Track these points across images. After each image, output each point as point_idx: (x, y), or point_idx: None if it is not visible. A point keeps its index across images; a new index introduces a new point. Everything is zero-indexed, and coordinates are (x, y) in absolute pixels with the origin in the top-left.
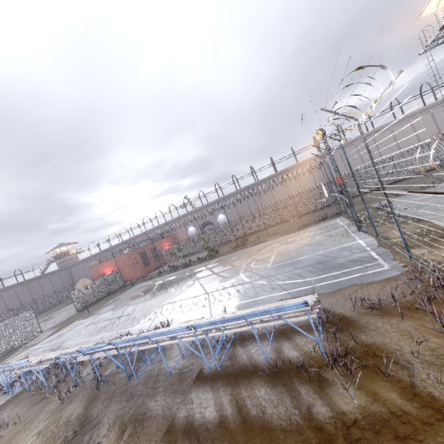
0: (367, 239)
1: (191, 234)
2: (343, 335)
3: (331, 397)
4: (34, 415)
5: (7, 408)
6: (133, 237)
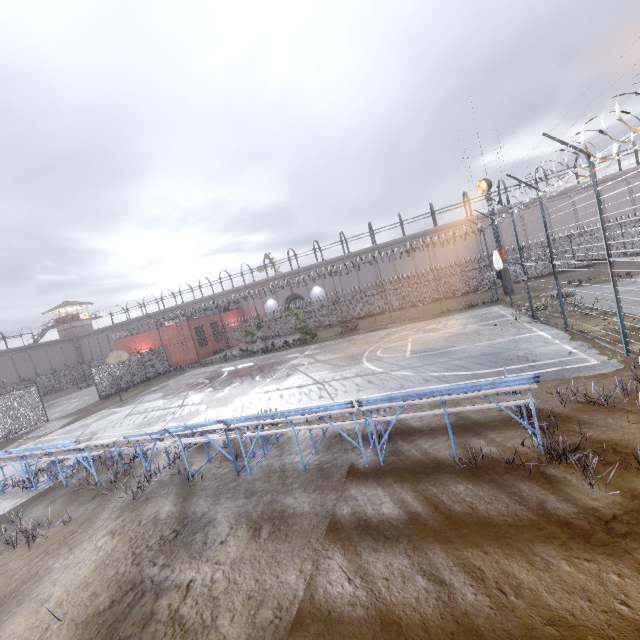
0: (551, 331)
1: (272, 309)
2: (559, 431)
3: (568, 493)
4: (91, 513)
5: (38, 507)
6: (182, 305)
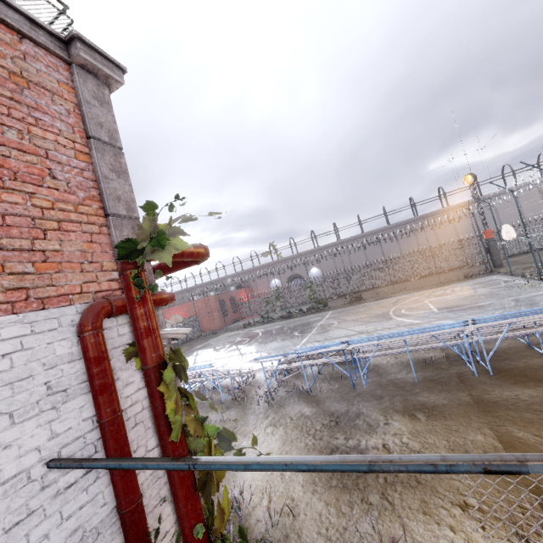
0: None
1: (280, 286)
2: None
3: None
4: (237, 416)
5: None
6: (201, 284)
